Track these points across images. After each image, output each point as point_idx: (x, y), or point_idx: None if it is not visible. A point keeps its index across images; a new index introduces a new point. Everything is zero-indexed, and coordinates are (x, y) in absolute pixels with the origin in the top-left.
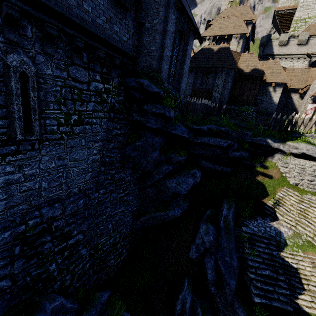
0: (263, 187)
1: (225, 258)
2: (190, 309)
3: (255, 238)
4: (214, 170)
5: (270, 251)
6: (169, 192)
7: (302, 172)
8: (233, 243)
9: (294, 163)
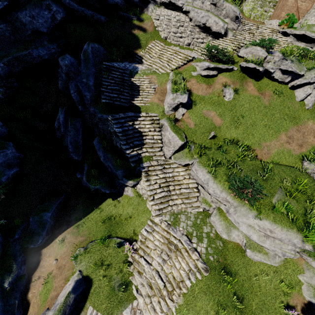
0: (137, 40)
1: (82, 80)
2: (64, 123)
3: (112, 68)
4: (82, 14)
5: (123, 77)
6: (27, 30)
7: (169, 24)
8: (91, 71)
9: (163, 14)
